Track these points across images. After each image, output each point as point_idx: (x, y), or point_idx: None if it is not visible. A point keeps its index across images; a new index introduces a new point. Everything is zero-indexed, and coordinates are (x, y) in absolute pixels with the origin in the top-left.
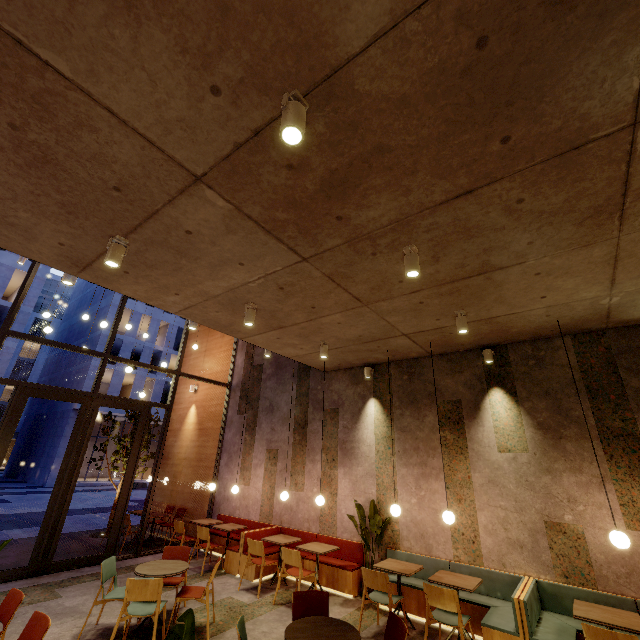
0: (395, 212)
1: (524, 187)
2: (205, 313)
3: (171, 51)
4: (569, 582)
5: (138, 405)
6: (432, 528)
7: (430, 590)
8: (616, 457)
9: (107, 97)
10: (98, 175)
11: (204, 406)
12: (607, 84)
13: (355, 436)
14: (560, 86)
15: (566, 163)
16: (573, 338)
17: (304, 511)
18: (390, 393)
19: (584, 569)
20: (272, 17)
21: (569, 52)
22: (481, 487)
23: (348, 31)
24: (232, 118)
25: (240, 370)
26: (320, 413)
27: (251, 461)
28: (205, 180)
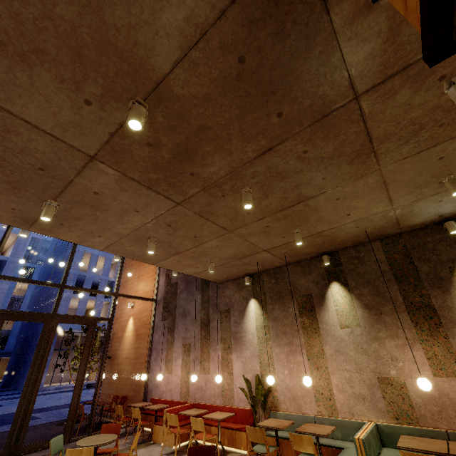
0: (227, 167)
1: (304, 143)
2: (123, 248)
3: (54, 82)
4: (399, 423)
5: (87, 320)
6: (300, 392)
7: (293, 438)
8: (420, 323)
9: (22, 113)
10: (27, 161)
11: (138, 317)
12: (328, 76)
13: (242, 328)
14: (300, 80)
15: (324, 125)
16: (381, 241)
17: (211, 389)
18: (264, 294)
19: (408, 411)
20: (110, 57)
21: (297, 60)
22: (331, 356)
23: (158, 61)
24: (103, 118)
25: (162, 288)
26: (218, 313)
27: (172, 355)
28: (97, 158)
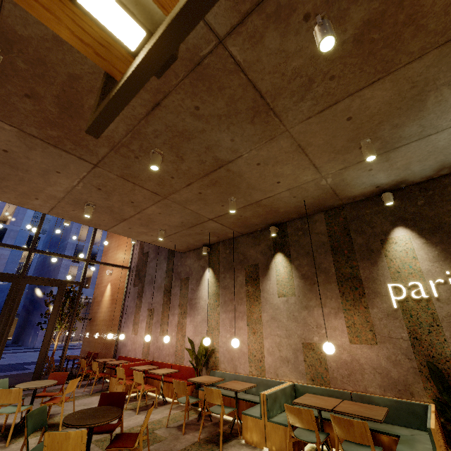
0: (123, 124)
1: (191, 97)
2: (67, 212)
3: None
4: (314, 384)
5: (56, 282)
6: (238, 354)
7: (206, 391)
8: (346, 294)
9: None
10: None
11: (115, 283)
12: None
13: (197, 295)
14: None
15: (202, 76)
16: (325, 213)
17: (166, 349)
18: (218, 263)
19: (323, 374)
20: None
21: None
22: (267, 322)
23: None
24: None
25: (136, 257)
26: (179, 281)
27: (139, 318)
28: None
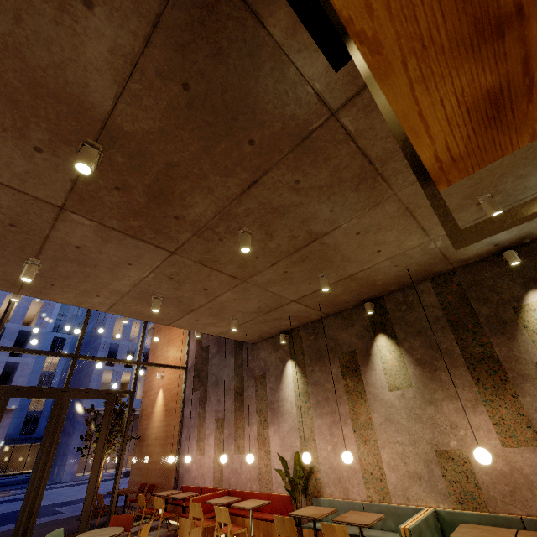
0: (213, 206)
1: (292, 171)
2: (128, 308)
3: None
4: (464, 508)
5: (104, 394)
6: (346, 472)
7: (325, 528)
8: (482, 380)
9: None
10: None
11: (168, 389)
12: (291, 94)
13: (280, 396)
14: (260, 101)
15: (308, 149)
16: (432, 281)
17: (246, 472)
18: (302, 353)
19: (474, 493)
20: (45, 100)
21: (248, 80)
22: (380, 426)
23: (97, 98)
24: (59, 164)
25: (193, 353)
26: (252, 380)
27: (204, 432)
28: (67, 208)
